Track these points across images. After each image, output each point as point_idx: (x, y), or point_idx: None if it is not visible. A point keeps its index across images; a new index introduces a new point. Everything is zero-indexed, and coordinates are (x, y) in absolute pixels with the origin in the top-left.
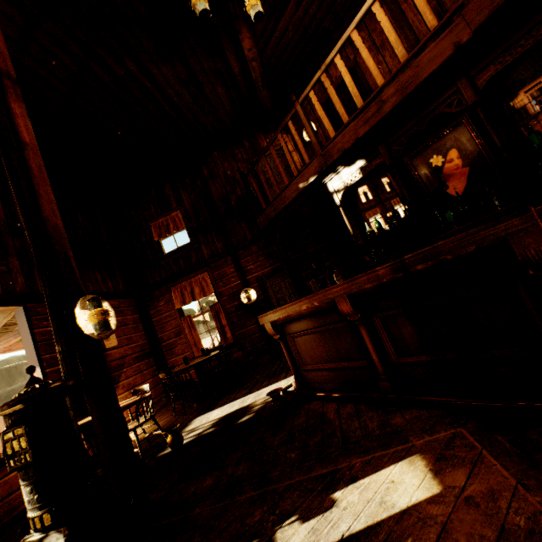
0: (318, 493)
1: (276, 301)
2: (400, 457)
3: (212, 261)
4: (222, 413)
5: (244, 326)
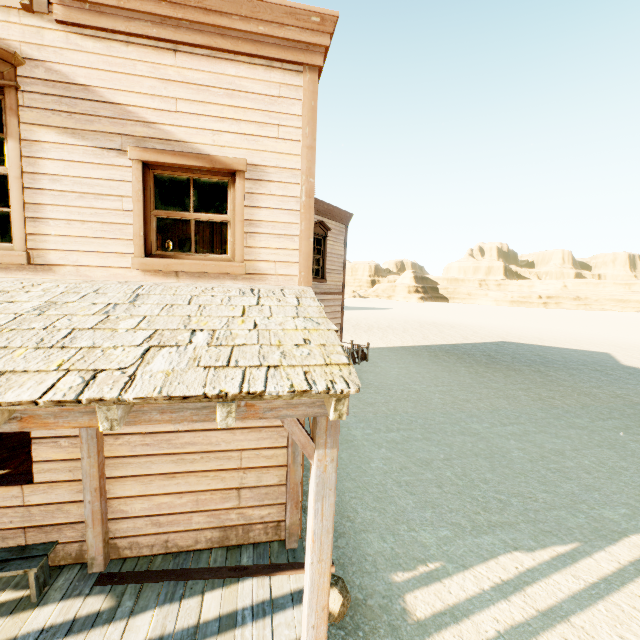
0: None
1: None
2: None
3: None
4: None
5: None
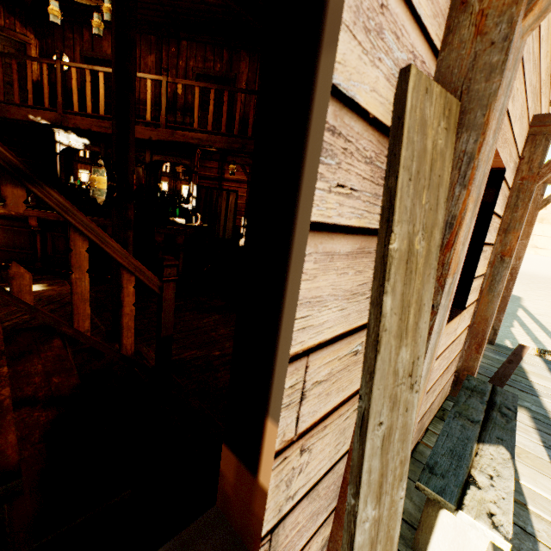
0: None
1: None
2: (34, 284)
3: None
4: None
5: None
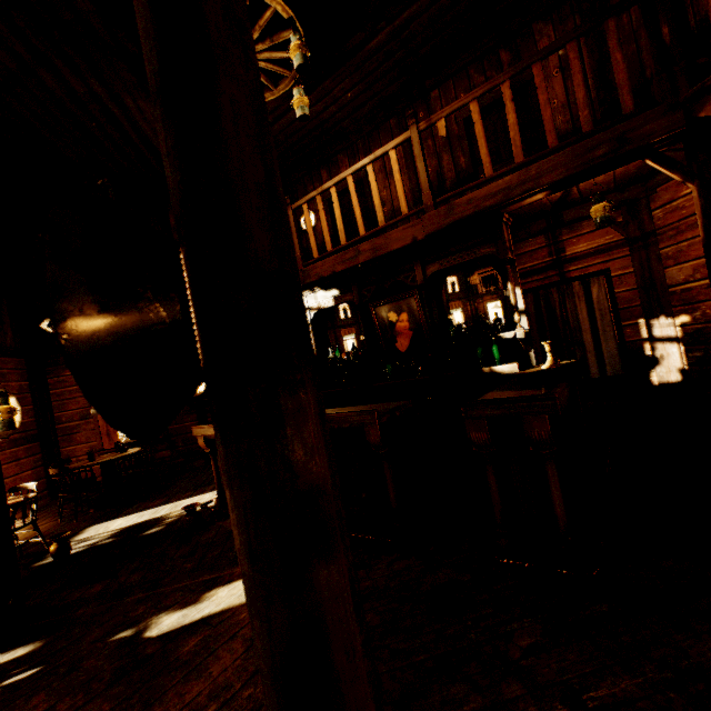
0: (198, 592)
1: None
2: None
3: None
4: (127, 523)
5: (181, 421)
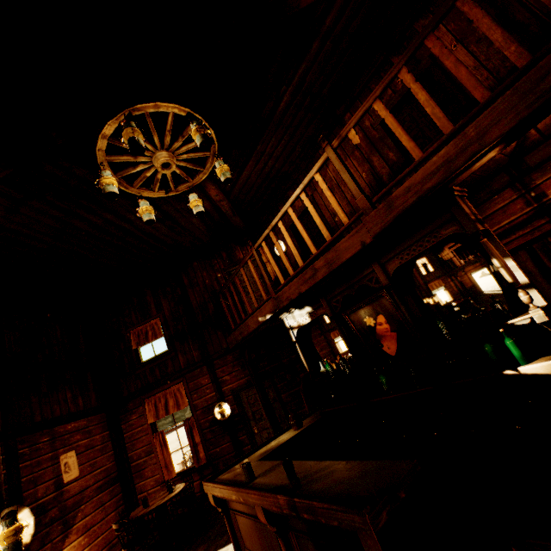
0: None
1: (252, 415)
2: None
3: (187, 371)
4: None
5: (218, 444)
